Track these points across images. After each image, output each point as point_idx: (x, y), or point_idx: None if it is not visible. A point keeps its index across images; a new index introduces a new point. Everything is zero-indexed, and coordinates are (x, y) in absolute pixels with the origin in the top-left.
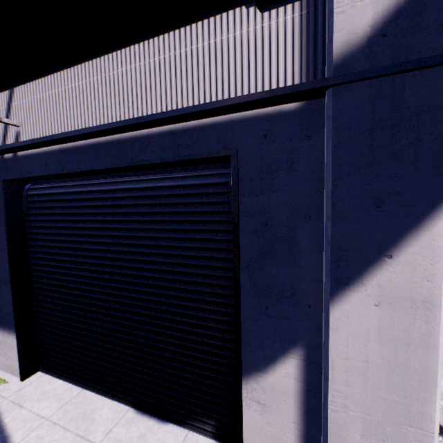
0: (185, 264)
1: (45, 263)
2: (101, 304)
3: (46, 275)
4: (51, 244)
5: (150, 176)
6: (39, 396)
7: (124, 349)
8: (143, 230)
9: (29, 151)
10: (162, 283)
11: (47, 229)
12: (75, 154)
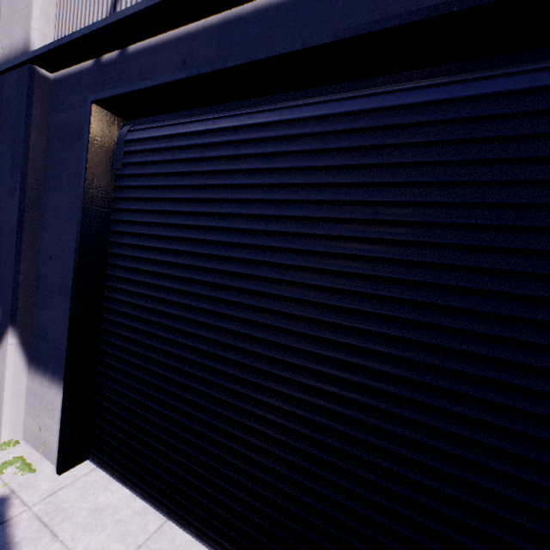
0: (517, 296)
1: (135, 266)
2: (241, 359)
3: (132, 289)
4: (154, 232)
5: (431, 79)
6: (86, 518)
7: (279, 467)
8: (391, 204)
9: (152, 39)
10: (424, 336)
11: (151, 203)
12: (259, 25)
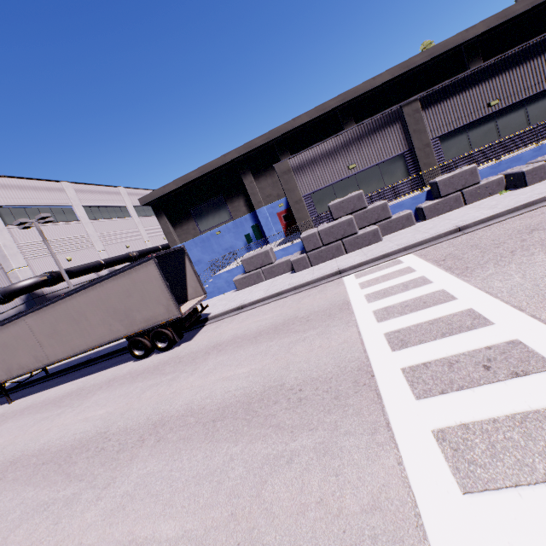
0: None
1: None
2: None
3: None
4: None
5: None
6: None
7: None
8: None
9: None
10: None
11: None
12: None
